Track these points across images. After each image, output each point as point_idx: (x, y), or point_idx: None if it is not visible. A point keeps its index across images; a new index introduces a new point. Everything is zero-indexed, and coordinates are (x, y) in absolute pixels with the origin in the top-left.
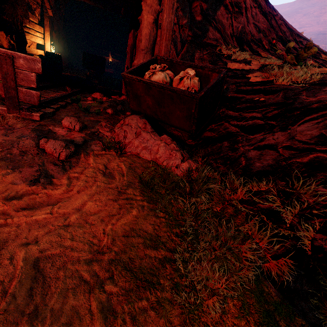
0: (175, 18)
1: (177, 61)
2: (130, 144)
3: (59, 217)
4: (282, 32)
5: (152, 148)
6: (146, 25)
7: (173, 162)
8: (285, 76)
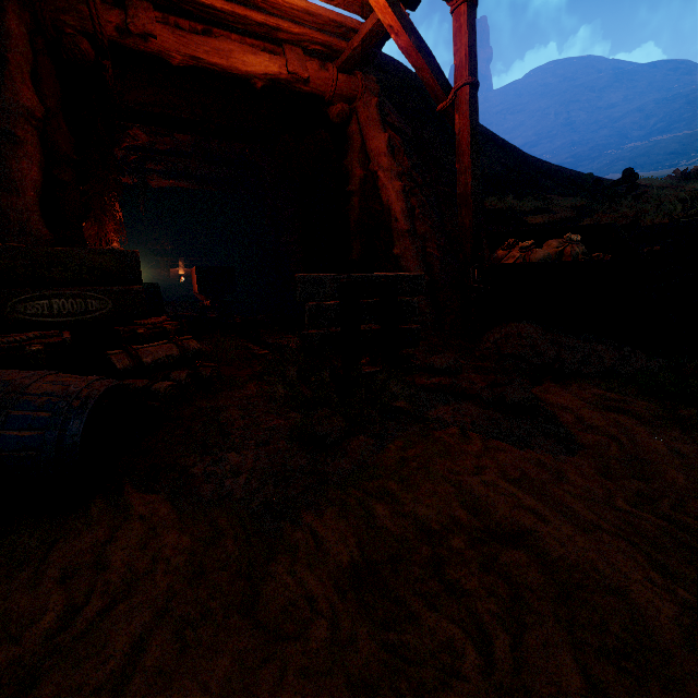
0: (419, 177)
1: (525, 230)
2: (559, 363)
3: (690, 473)
4: (532, 164)
5: (587, 359)
6: (396, 196)
7: (640, 365)
8: (653, 213)
